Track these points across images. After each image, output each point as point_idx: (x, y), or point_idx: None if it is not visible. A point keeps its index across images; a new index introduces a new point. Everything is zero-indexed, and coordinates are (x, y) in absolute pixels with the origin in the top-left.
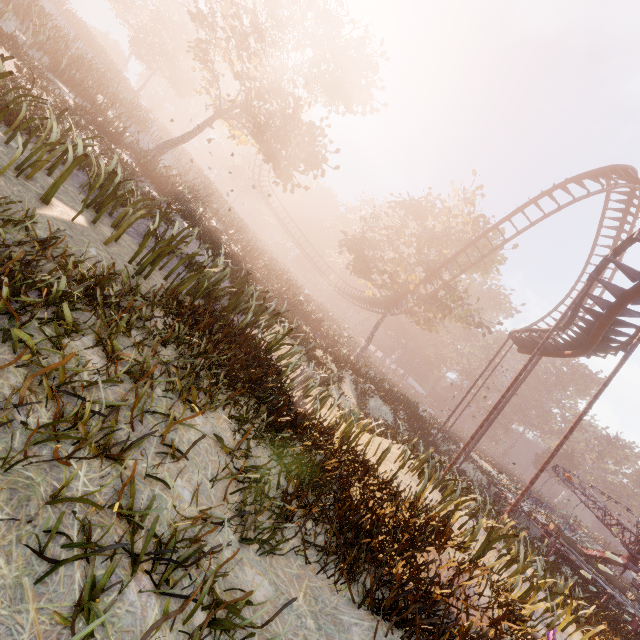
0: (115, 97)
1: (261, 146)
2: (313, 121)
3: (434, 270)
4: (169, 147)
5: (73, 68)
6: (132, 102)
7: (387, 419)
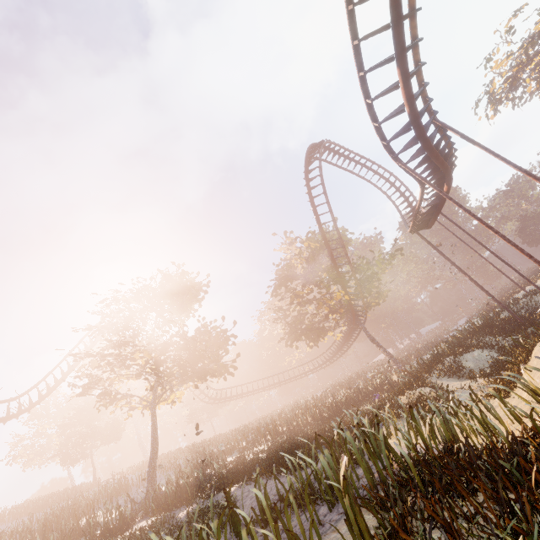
0: (90, 504)
1: (192, 380)
2: (196, 328)
3: (338, 276)
4: (153, 469)
5: (47, 536)
6: (101, 489)
7: (490, 355)
